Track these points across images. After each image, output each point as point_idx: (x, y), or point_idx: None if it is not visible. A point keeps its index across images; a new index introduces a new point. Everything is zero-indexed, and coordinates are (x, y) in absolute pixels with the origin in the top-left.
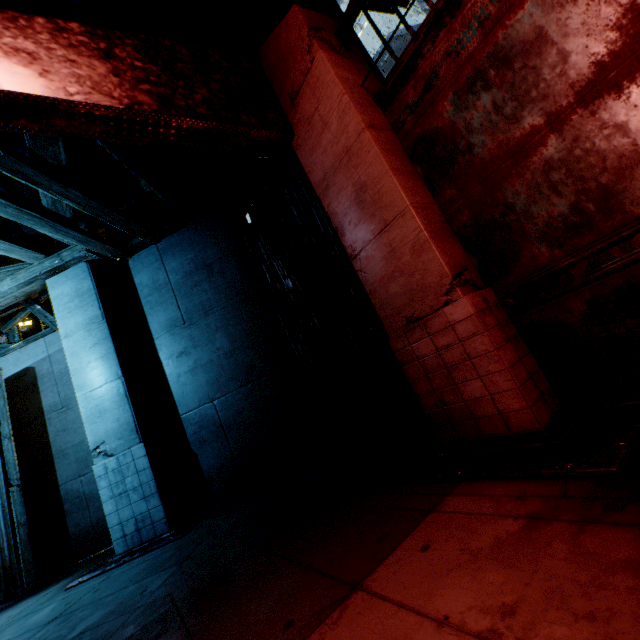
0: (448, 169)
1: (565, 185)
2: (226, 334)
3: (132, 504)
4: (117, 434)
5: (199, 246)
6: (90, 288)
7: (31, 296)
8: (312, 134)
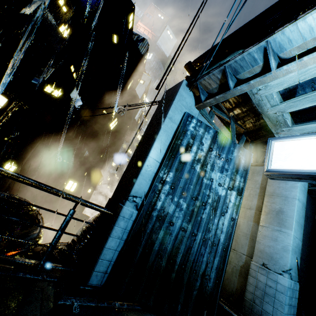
0: None
1: None
2: (302, 249)
3: (290, 314)
4: (295, 269)
5: (308, 206)
6: (306, 189)
7: (236, 117)
8: None
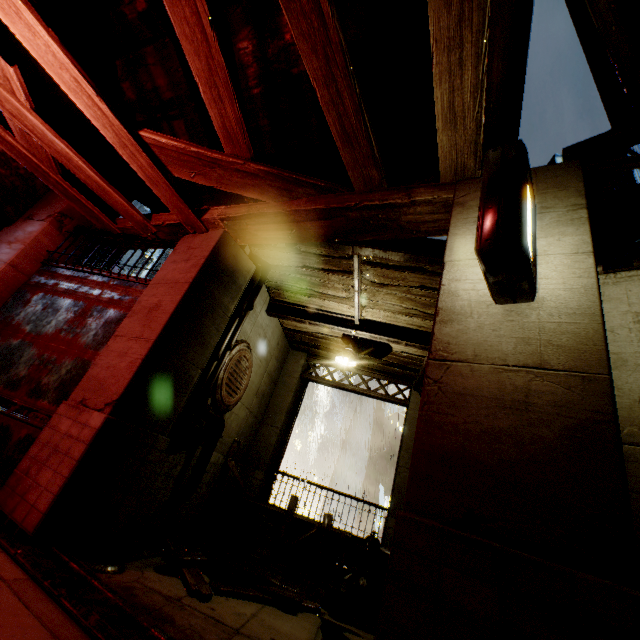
0: (10, 312)
1: (1, 357)
2: None
3: None
4: None
5: None
6: None
7: None
8: (9, 237)
